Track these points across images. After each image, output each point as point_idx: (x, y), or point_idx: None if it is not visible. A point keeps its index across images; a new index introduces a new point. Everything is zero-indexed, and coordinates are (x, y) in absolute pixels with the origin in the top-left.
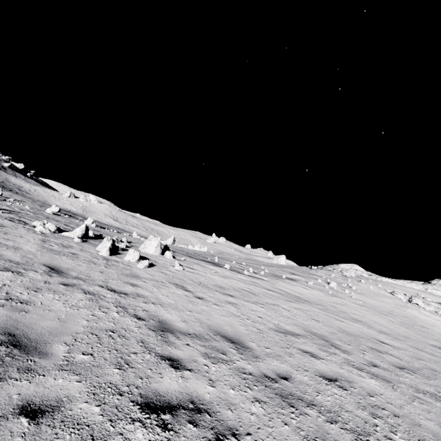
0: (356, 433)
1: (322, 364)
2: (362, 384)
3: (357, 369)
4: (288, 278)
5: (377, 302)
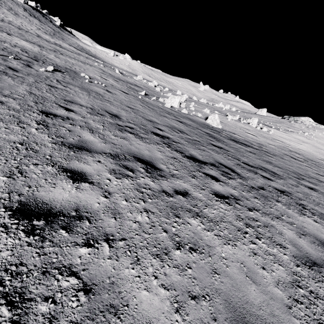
0: None
1: None
2: None
3: None
4: (290, 131)
5: (323, 141)
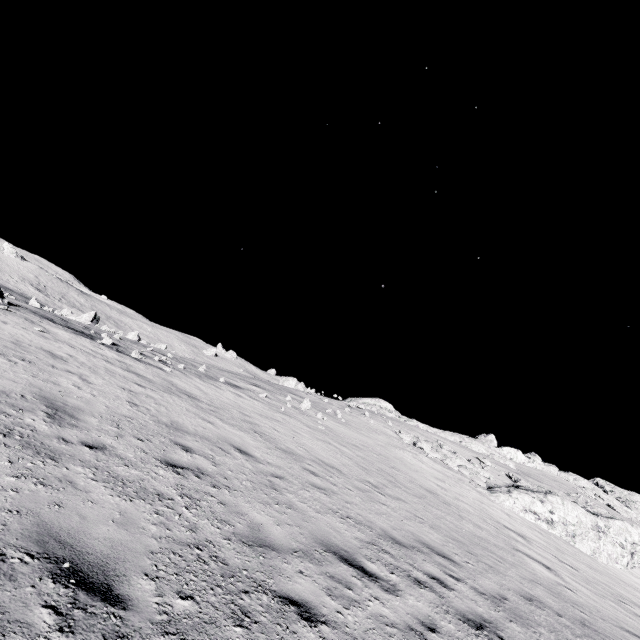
0: None
1: None
2: None
3: None
4: (232, 383)
5: (358, 435)
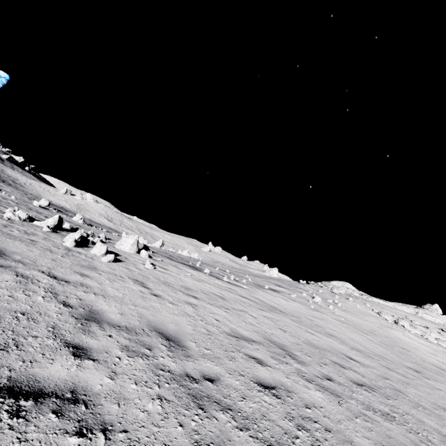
0: (267, 443)
1: (266, 371)
2: (303, 395)
3: (305, 380)
4: (271, 288)
5: (361, 320)
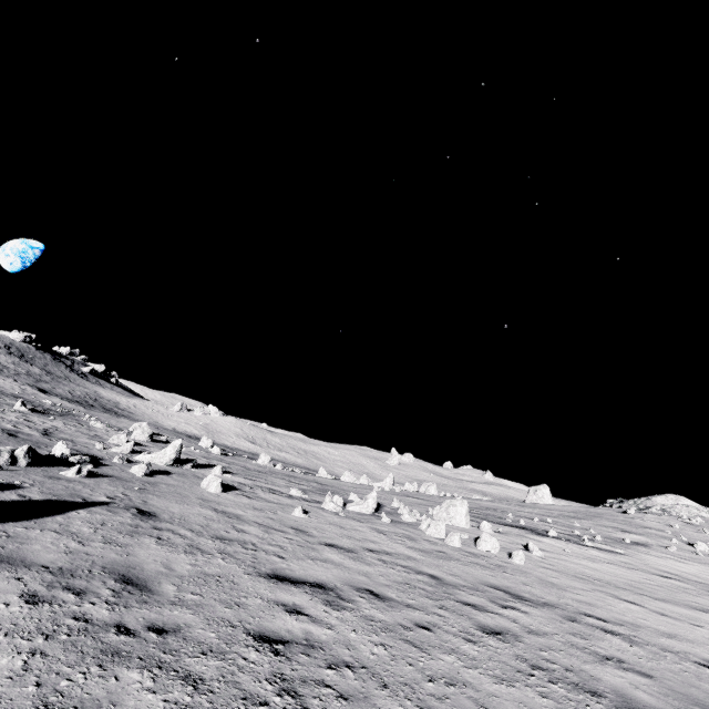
0: None
1: None
2: None
3: None
4: (632, 541)
5: None
